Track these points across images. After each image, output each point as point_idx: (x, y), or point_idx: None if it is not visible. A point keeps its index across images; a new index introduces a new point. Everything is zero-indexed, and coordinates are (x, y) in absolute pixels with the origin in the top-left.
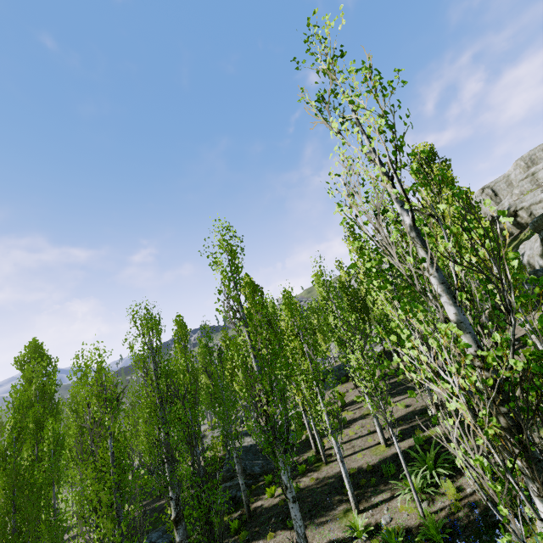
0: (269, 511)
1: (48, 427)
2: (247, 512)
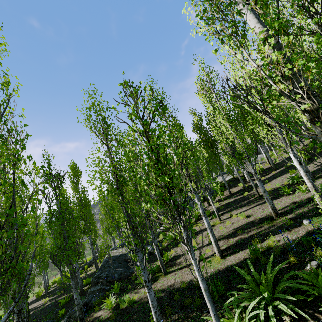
0: None
1: None
2: None
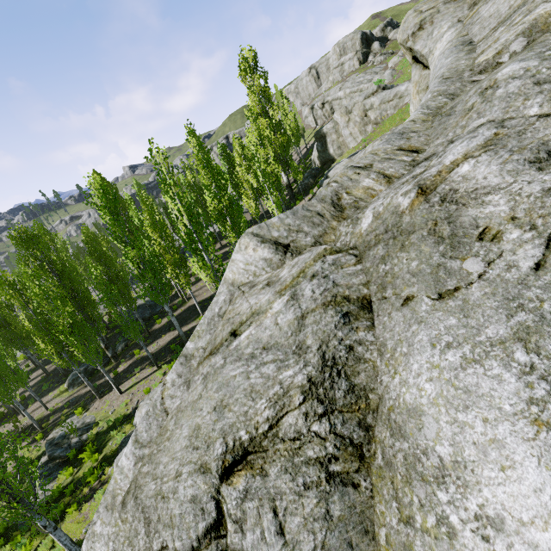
0: (160, 329)
1: None
2: (148, 333)
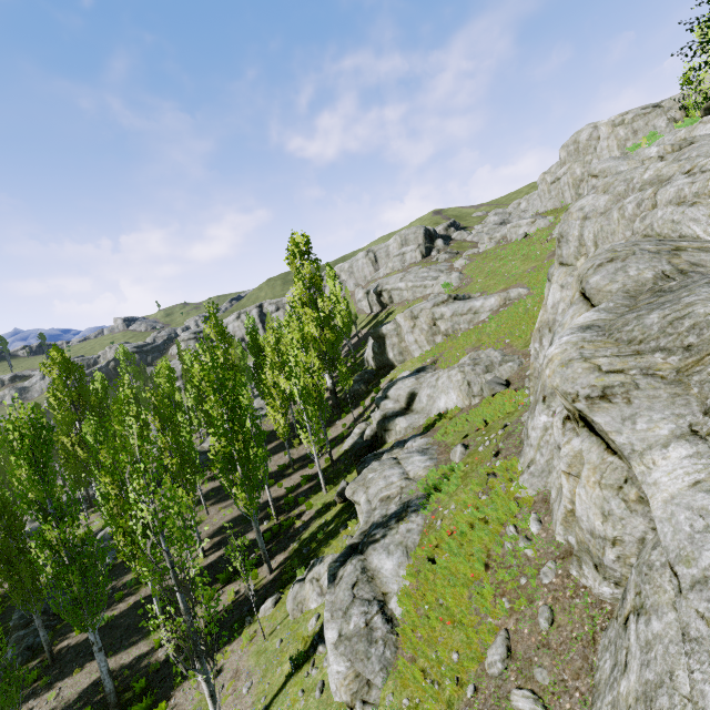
0: (77, 648)
1: None
2: (50, 658)
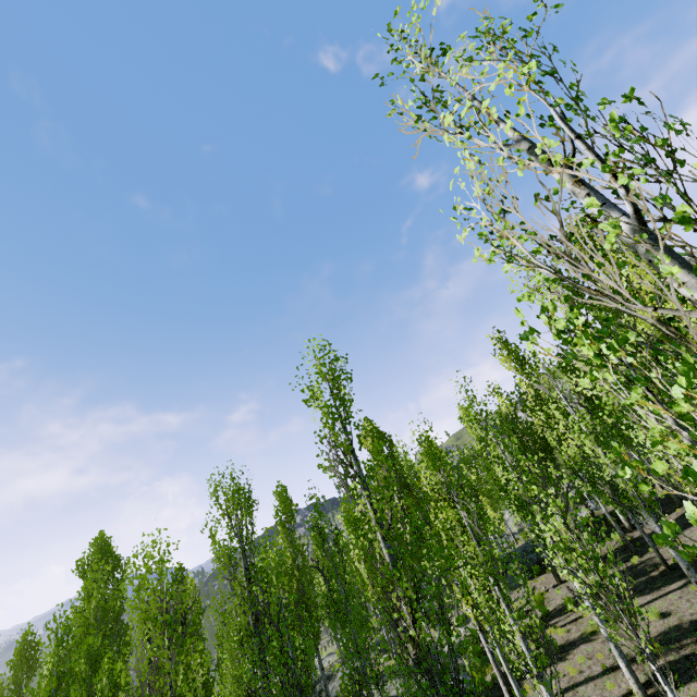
0: None
1: (103, 668)
2: None
